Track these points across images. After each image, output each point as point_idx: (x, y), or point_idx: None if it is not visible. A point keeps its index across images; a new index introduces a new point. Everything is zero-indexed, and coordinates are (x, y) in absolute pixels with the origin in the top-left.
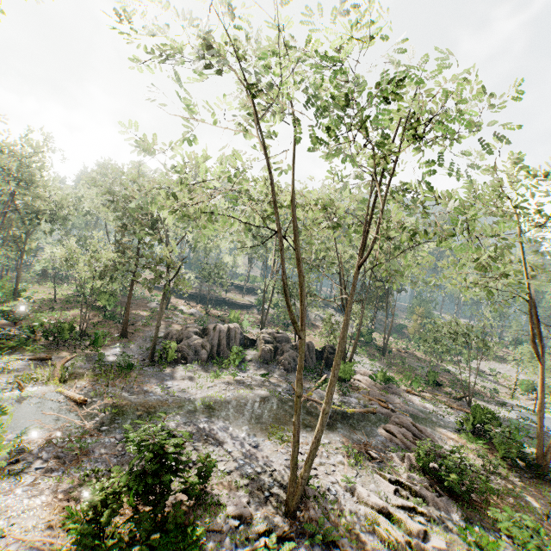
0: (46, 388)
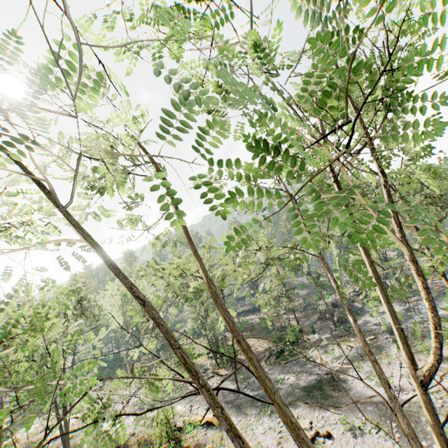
0: (352, 345)
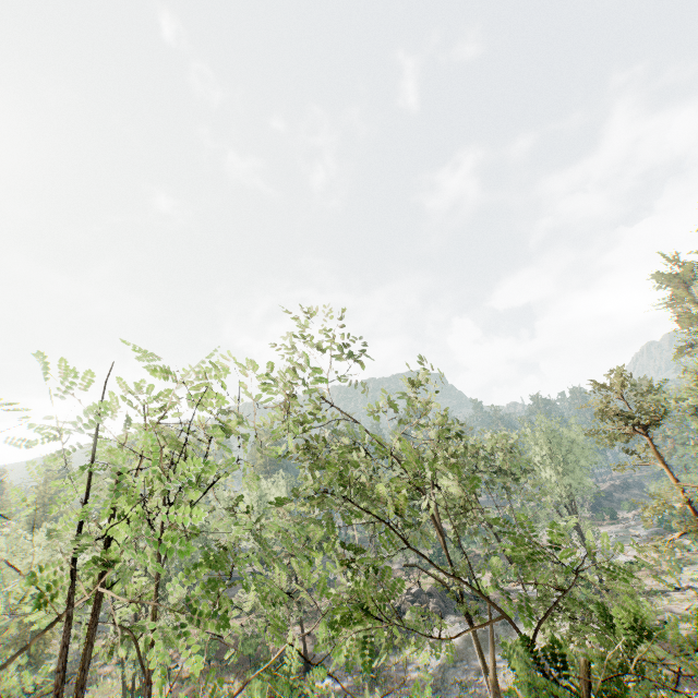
0: None
